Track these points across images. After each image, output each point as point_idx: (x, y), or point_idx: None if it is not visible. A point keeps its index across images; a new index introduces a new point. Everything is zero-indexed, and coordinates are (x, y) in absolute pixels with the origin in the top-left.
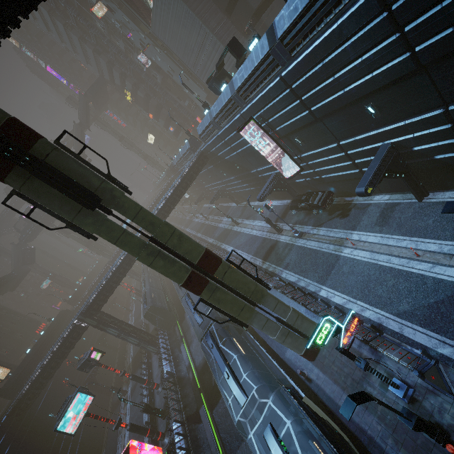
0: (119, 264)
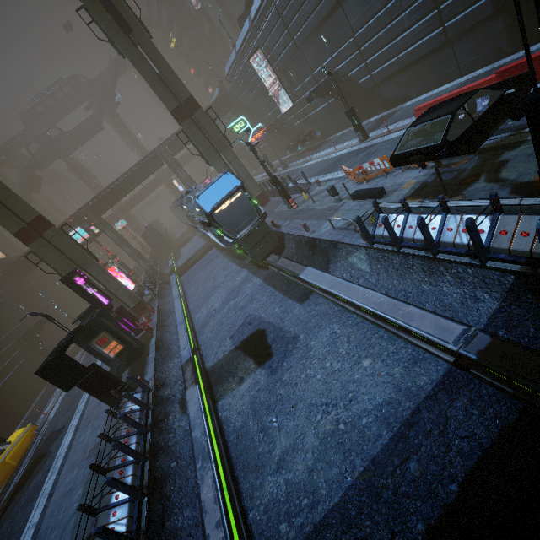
0: (129, 174)
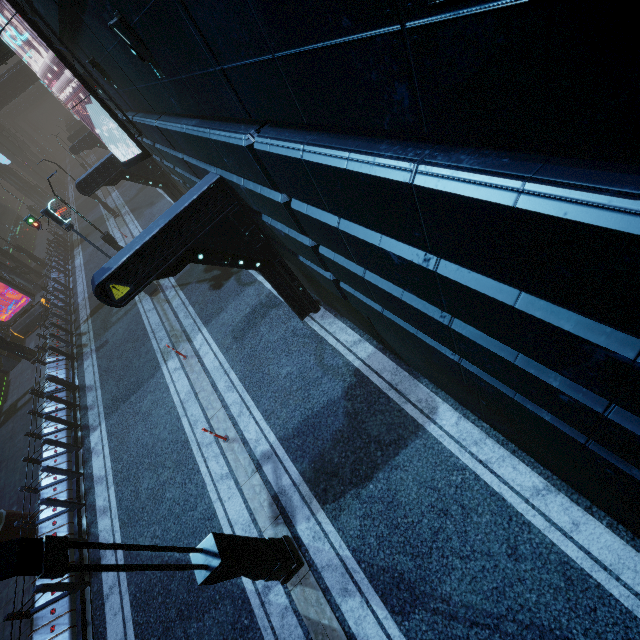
0: None
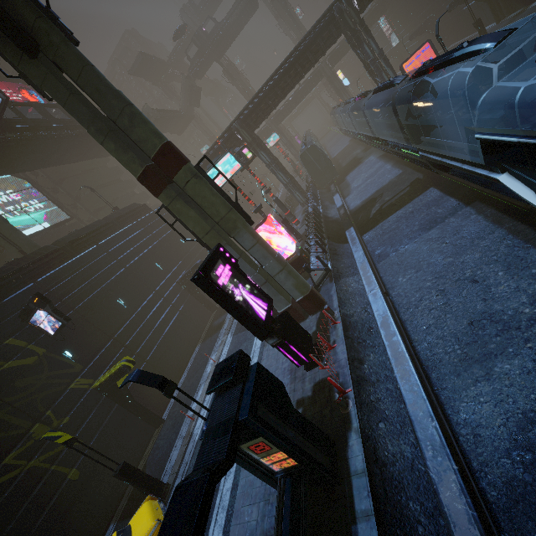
0: (291, 61)
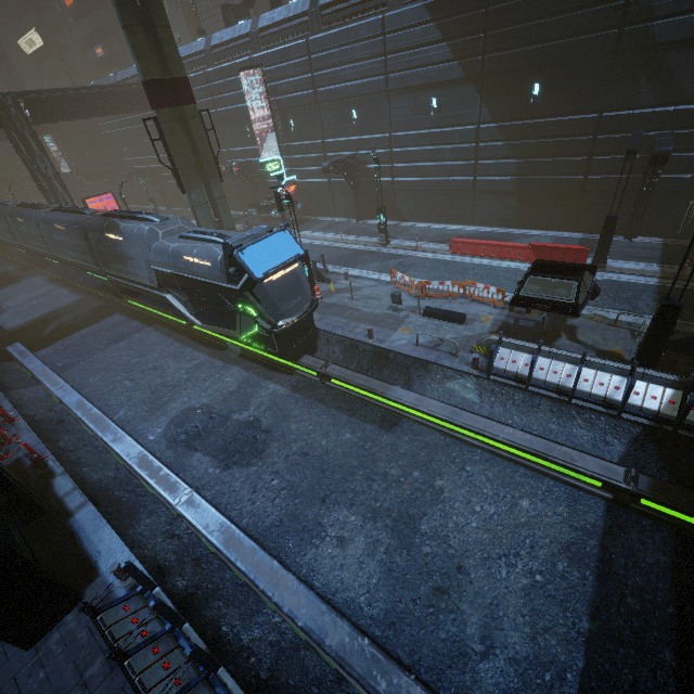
0: None
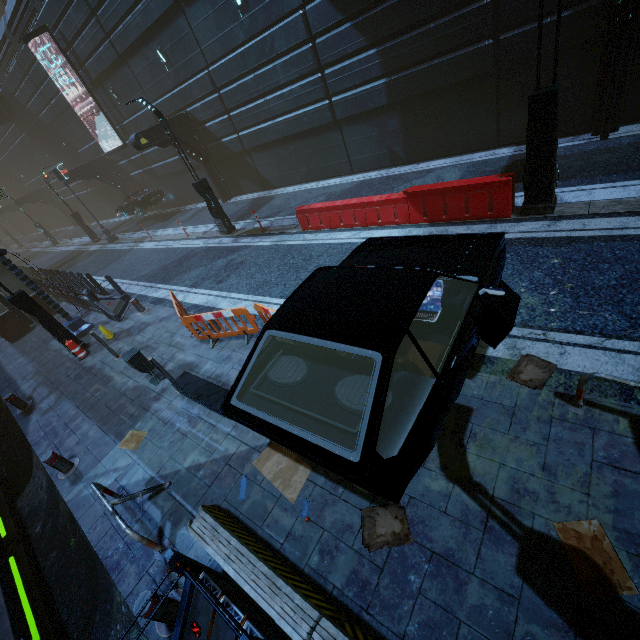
0: None
